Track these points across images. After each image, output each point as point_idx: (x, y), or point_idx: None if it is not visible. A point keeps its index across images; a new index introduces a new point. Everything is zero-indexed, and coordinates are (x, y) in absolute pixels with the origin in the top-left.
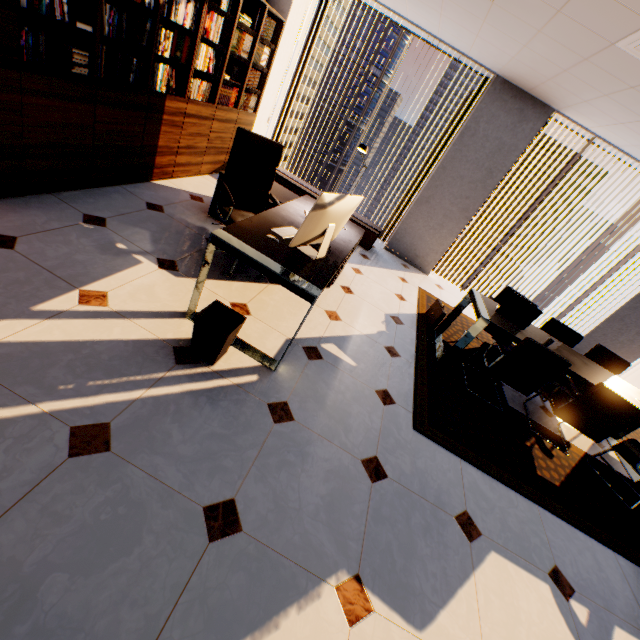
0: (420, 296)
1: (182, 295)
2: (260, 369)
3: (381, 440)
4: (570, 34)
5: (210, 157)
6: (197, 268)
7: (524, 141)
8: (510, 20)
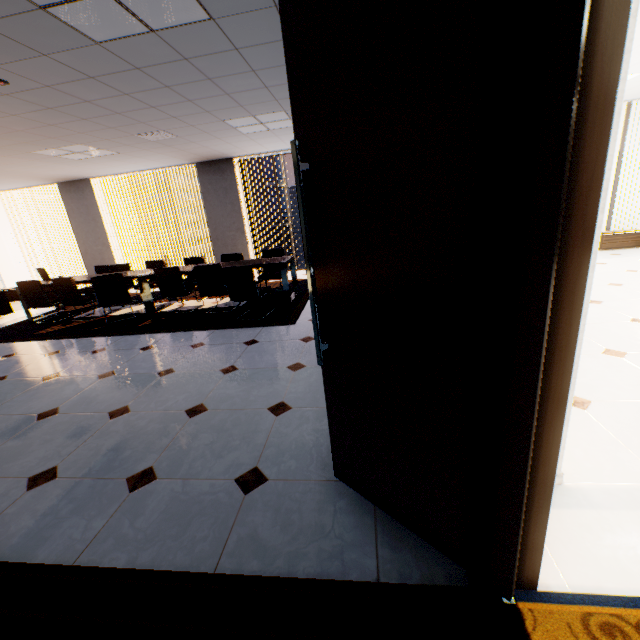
0: None
1: None
2: None
3: None
4: None
5: None
6: None
7: (93, 198)
8: None
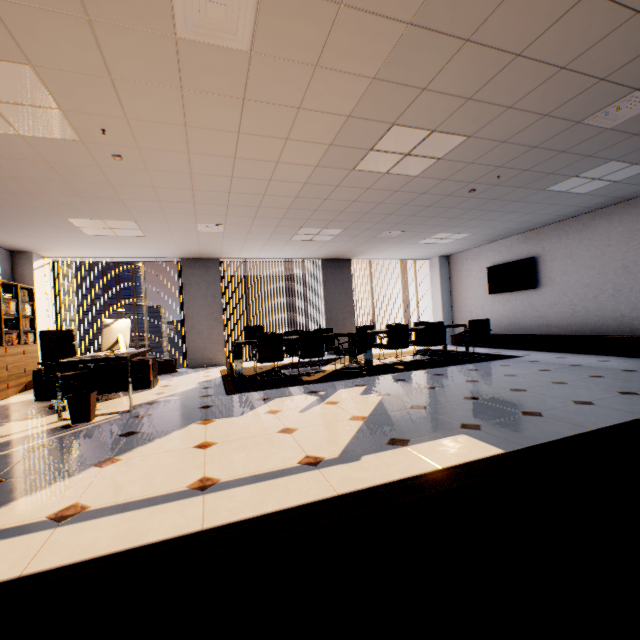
0: (222, 371)
1: (48, 420)
2: (122, 414)
3: (208, 402)
4: (183, 234)
5: (13, 382)
6: (49, 413)
7: (218, 275)
8: (159, 239)
